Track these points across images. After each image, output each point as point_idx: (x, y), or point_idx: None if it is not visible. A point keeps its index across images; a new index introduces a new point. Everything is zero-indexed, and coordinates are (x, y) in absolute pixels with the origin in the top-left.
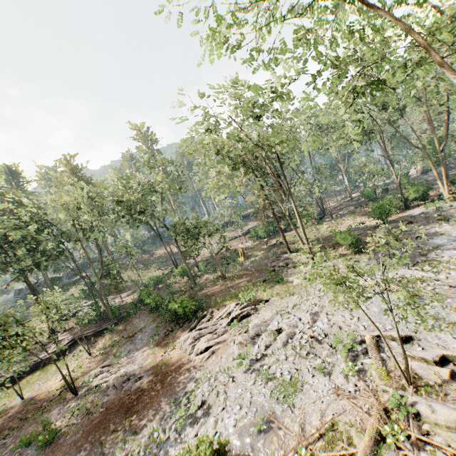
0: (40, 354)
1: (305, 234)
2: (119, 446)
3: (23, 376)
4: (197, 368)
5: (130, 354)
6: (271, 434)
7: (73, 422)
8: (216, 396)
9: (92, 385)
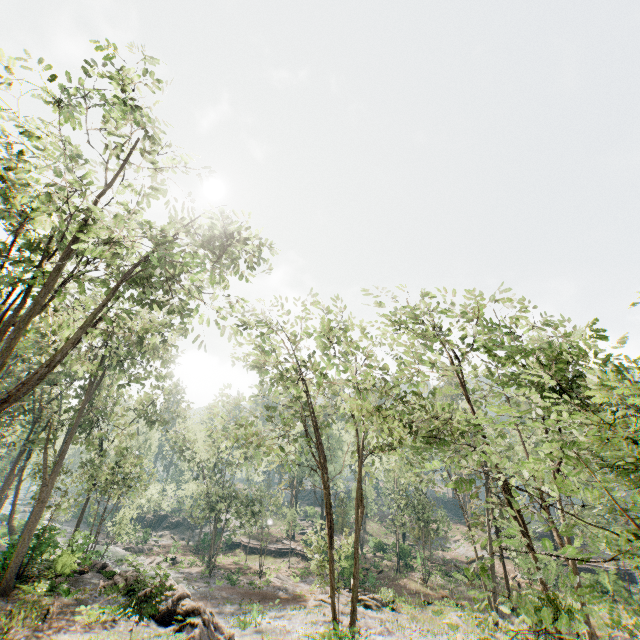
0: (271, 544)
1: (492, 574)
2: (246, 603)
3: (256, 552)
4: (305, 605)
5: (302, 582)
6: (279, 634)
7: (246, 586)
8: (290, 616)
9: (269, 579)
